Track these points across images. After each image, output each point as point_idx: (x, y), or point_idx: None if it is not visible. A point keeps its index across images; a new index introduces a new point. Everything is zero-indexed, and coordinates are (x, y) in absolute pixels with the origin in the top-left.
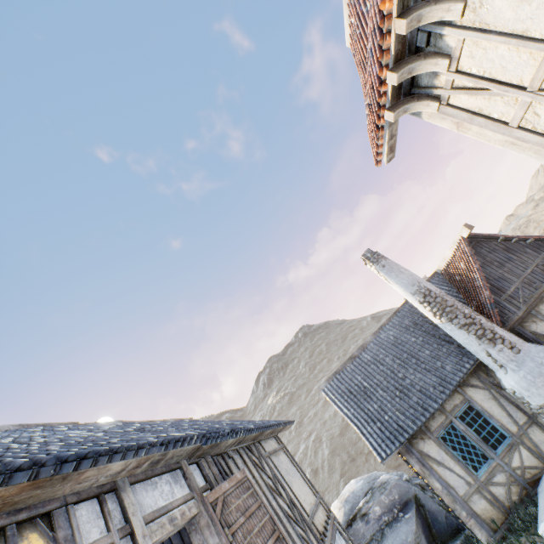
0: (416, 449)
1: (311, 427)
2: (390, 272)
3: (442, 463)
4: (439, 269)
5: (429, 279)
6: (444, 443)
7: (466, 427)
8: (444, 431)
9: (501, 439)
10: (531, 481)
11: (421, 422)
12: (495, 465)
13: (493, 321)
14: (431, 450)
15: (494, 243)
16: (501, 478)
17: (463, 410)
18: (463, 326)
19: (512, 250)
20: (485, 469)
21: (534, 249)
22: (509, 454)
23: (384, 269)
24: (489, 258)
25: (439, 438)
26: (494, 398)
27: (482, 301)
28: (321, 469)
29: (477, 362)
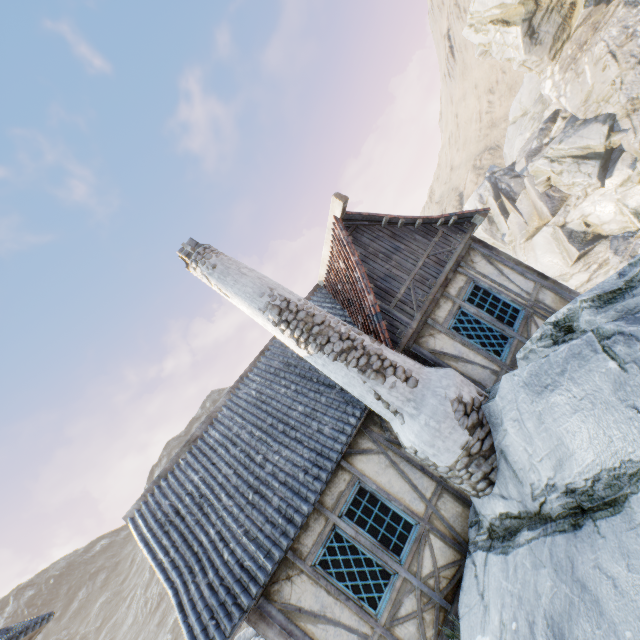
0: (279, 604)
1: None
2: (225, 276)
3: (322, 616)
4: (320, 280)
5: (310, 296)
6: (326, 572)
7: (357, 528)
8: (325, 548)
9: (406, 533)
10: (449, 591)
11: (280, 553)
12: (401, 583)
13: (382, 341)
14: (304, 597)
15: (378, 228)
16: (410, 604)
17: (352, 498)
18: (340, 355)
19: (399, 236)
20: (388, 598)
21: (424, 235)
22: (418, 555)
23: (215, 271)
24: (372, 249)
25: (316, 565)
26: (393, 464)
27: (367, 312)
28: None
29: (366, 411)
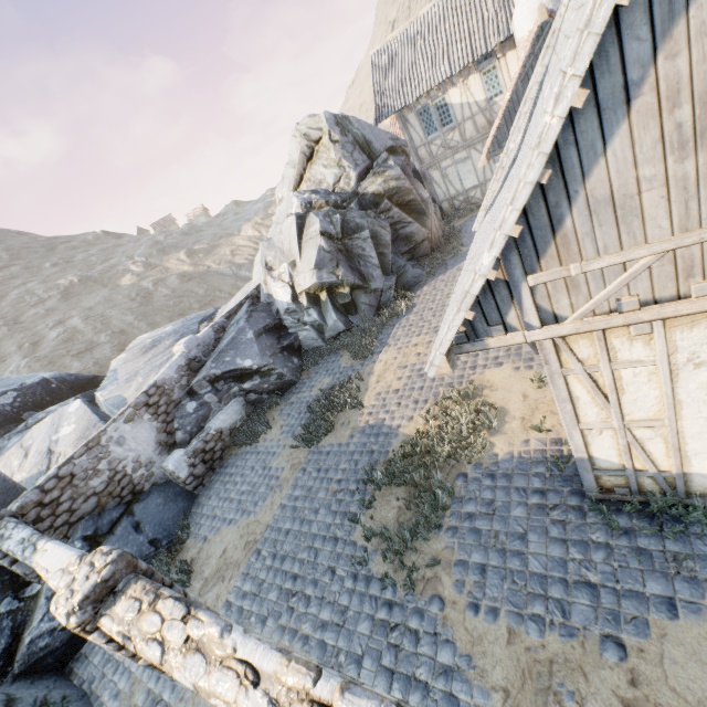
0: None
1: (56, 318)
2: None
3: None
4: None
5: None
6: None
7: None
8: None
9: None
10: None
11: None
12: None
13: None
14: None
15: None
16: None
17: None
18: None
19: None
20: None
21: None
22: None
23: None
24: None
25: None
26: None
27: None
28: (134, 328)
29: None
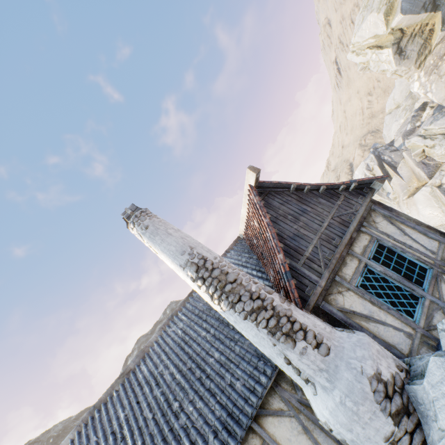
0: None
1: None
2: (154, 235)
3: None
4: (241, 233)
5: (232, 246)
6: None
7: None
8: None
9: None
10: None
11: None
12: None
13: (292, 299)
14: None
15: (286, 193)
16: None
17: None
18: (250, 315)
19: (305, 200)
20: None
21: (327, 199)
22: None
23: (147, 231)
24: (282, 211)
25: None
26: (305, 431)
27: (278, 269)
28: None
29: (277, 370)
